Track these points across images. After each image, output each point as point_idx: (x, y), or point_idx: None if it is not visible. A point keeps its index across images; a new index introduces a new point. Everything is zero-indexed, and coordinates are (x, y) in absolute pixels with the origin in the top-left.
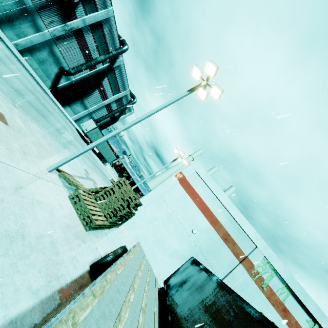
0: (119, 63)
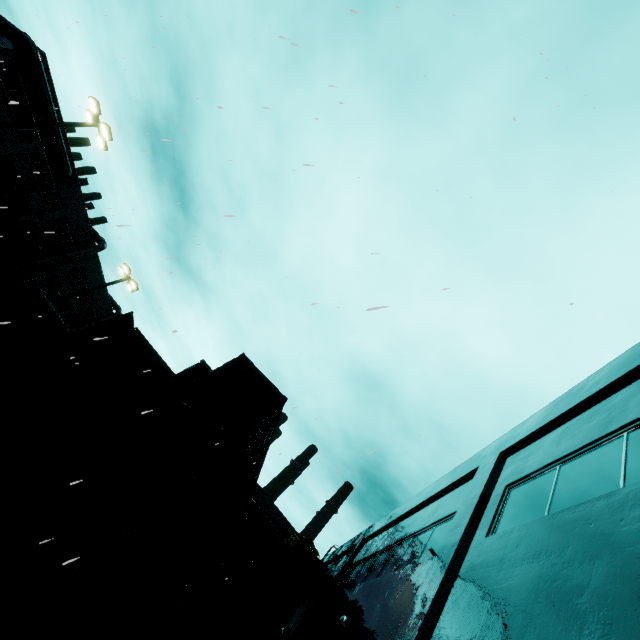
0: (92, 262)
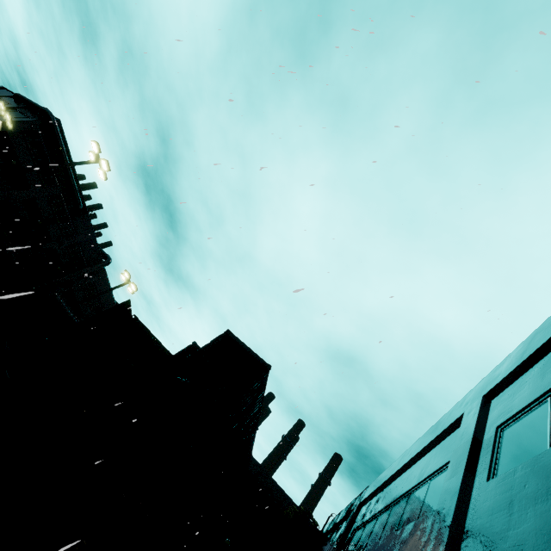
0: (101, 276)
